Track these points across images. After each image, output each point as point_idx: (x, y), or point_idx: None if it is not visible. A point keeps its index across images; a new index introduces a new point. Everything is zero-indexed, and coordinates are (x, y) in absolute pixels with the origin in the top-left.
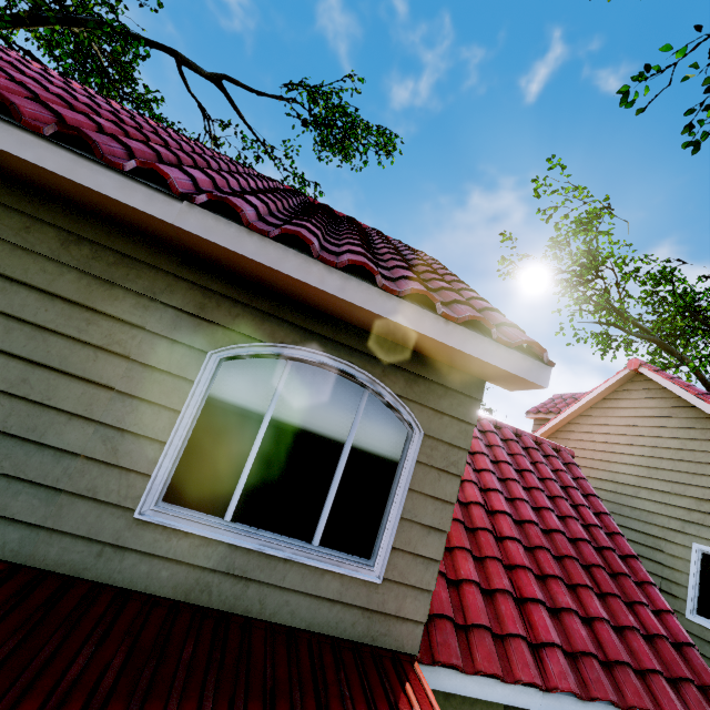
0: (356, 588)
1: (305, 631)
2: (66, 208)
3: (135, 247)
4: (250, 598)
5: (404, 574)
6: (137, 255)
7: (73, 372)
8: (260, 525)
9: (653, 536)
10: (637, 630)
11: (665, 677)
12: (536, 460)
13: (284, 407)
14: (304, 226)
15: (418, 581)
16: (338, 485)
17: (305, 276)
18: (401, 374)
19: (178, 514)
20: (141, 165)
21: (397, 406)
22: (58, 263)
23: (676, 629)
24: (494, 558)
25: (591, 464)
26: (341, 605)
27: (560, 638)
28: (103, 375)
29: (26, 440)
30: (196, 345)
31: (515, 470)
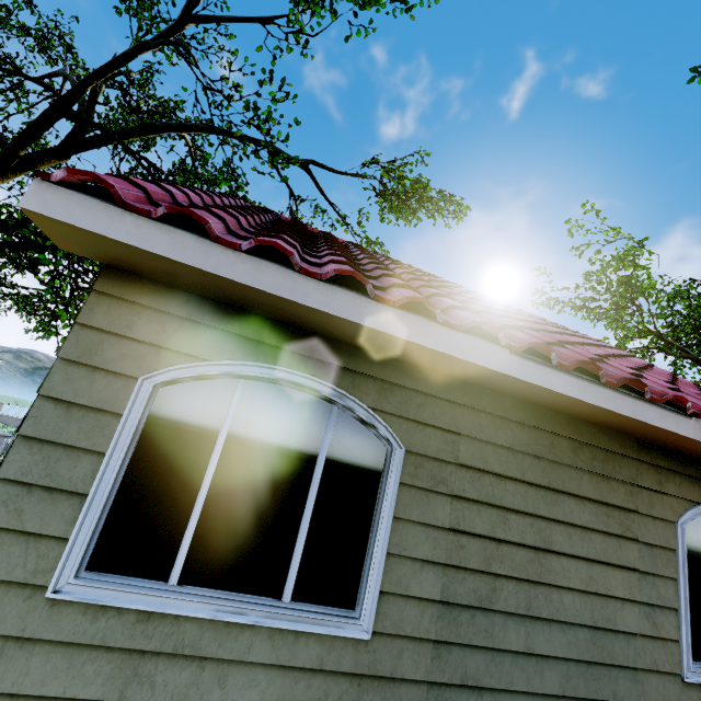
0: None
1: None
2: (565, 419)
3: (611, 442)
4: None
5: None
6: (614, 449)
7: (613, 562)
8: None
9: None
10: None
11: None
12: None
13: None
14: None
15: None
16: None
17: None
18: None
19: None
20: (672, 398)
21: None
22: (575, 468)
23: None
24: None
25: None
26: None
27: None
28: (629, 560)
29: (606, 630)
30: (668, 517)
31: None
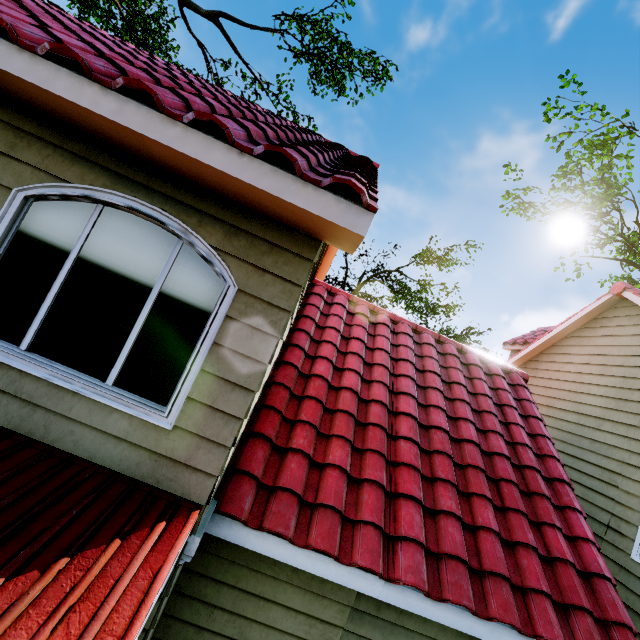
0: (145, 431)
1: (88, 462)
2: None
3: None
4: (35, 422)
5: (199, 425)
6: None
7: None
8: (56, 358)
9: (610, 471)
10: (534, 549)
11: (554, 600)
12: (474, 376)
13: (92, 250)
14: (109, 60)
15: (214, 435)
16: (141, 331)
17: (77, 97)
18: (220, 226)
19: None
20: None
21: (212, 258)
22: None
23: (590, 558)
24: (376, 452)
25: (557, 394)
26: (128, 444)
27: (428, 537)
28: None
29: None
30: (4, 182)
31: (444, 382)
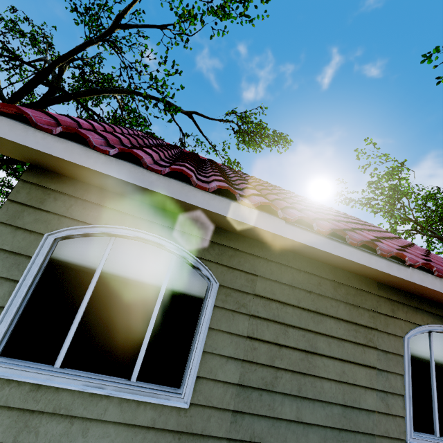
0: None
1: None
2: (329, 268)
3: (359, 283)
4: None
5: None
6: (362, 288)
7: (359, 362)
8: None
9: None
10: None
11: None
12: None
13: (435, 360)
14: (428, 260)
15: None
16: None
17: None
18: None
19: (423, 438)
20: (395, 254)
21: None
22: (334, 300)
23: None
24: None
25: None
26: None
27: None
28: (370, 361)
29: (353, 408)
30: (398, 334)
31: None
